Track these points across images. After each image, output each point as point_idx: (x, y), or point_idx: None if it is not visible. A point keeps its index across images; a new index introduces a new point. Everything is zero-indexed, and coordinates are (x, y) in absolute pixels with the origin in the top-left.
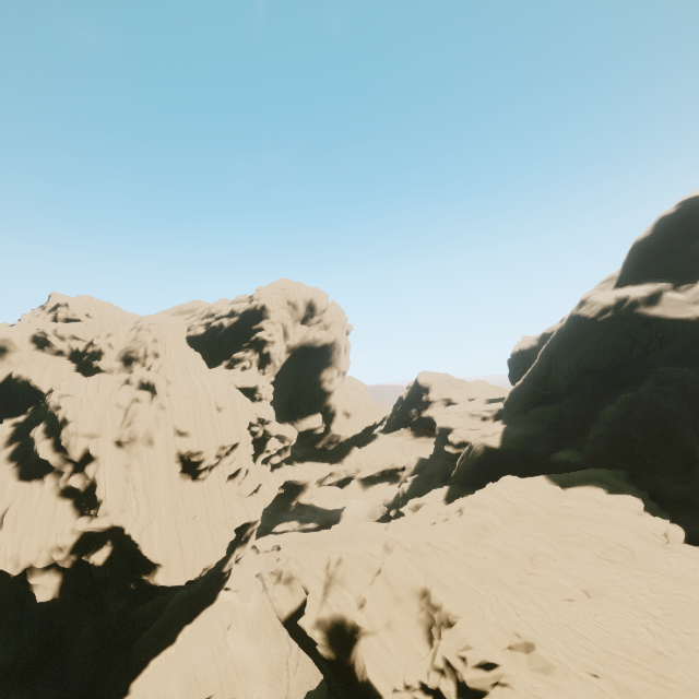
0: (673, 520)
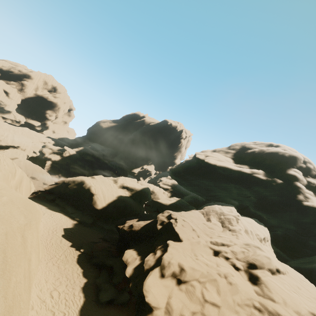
0: None
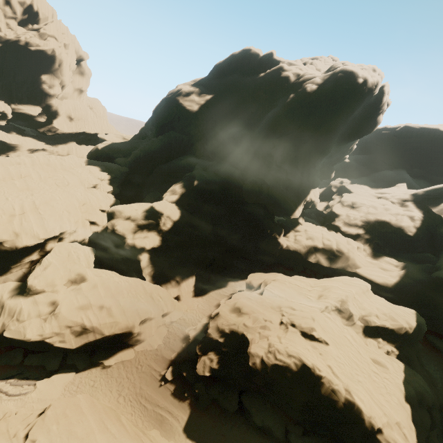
0: (124, 189)
